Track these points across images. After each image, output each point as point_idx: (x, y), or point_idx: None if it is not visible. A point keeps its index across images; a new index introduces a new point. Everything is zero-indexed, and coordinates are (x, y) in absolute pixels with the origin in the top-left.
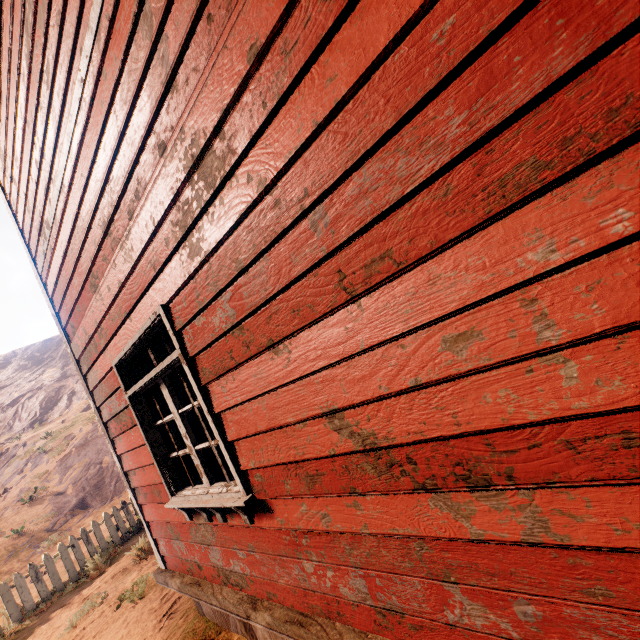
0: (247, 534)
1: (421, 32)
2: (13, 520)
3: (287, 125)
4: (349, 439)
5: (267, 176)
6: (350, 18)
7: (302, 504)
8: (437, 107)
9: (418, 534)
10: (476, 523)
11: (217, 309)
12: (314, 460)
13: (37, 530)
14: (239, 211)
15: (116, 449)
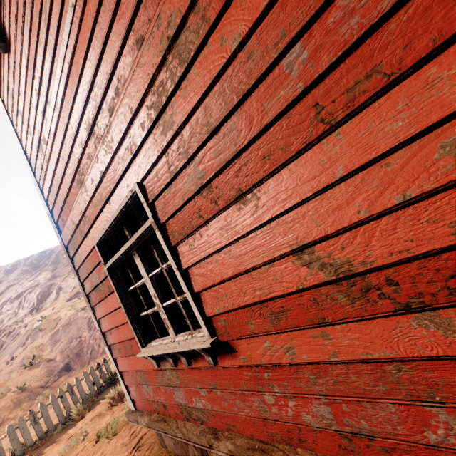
0: (209, 374)
1: None
2: (17, 380)
3: None
4: (319, 271)
5: (241, 31)
6: None
7: (265, 341)
8: None
9: (397, 356)
10: None
11: (187, 175)
12: (279, 298)
13: (34, 387)
14: (212, 75)
15: (96, 315)
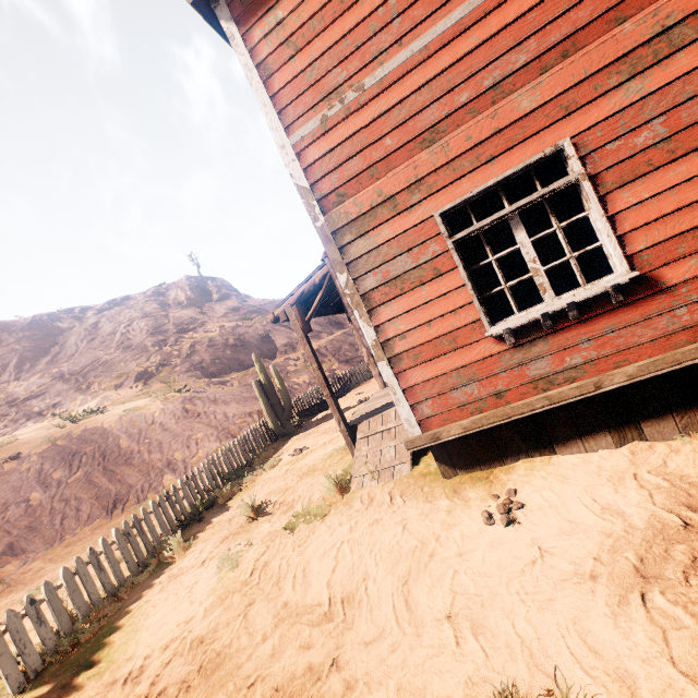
0: (605, 318)
1: None
2: None
3: None
4: None
5: None
6: None
7: (691, 259)
8: None
9: None
10: None
11: (643, 132)
12: None
13: None
14: None
15: (372, 321)
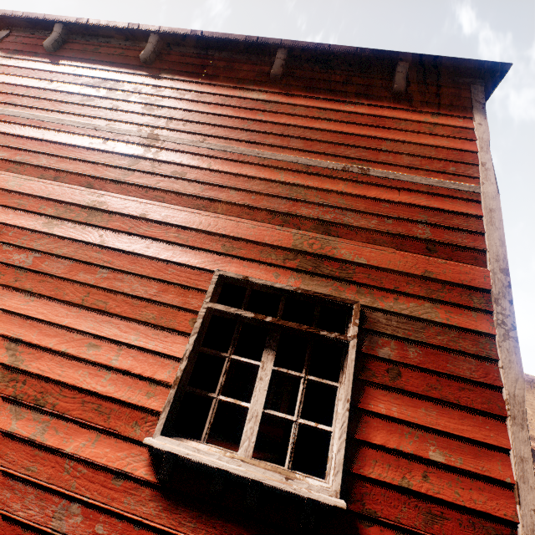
0: None
1: (170, 265)
2: None
3: (128, 240)
4: (9, 356)
5: (107, 243)
6: (165, 243)
7: None
8: (156, 283)
9: None
10: (19, 423)
11: (25, 253)
12: None
13: None
14: (85, 239)
15: None
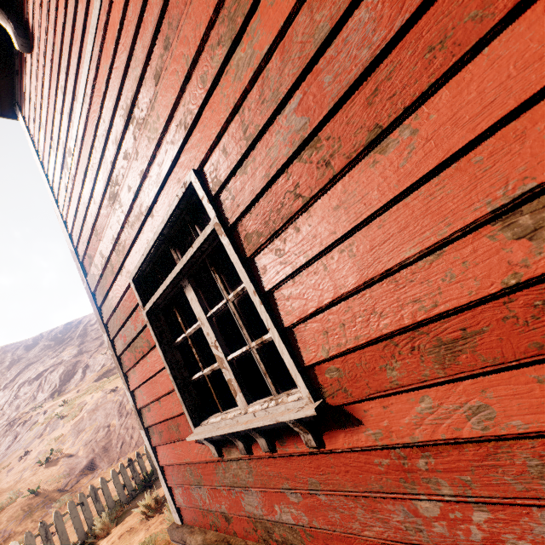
0: (306, 465)
1: None
2: (30, 481)
3: None
4: None
5: None
6: None
7: (421, 399)
8: None
9: None
10: None
11: (275, 134)
12: (456, 313)
13: (51, 490)
14: None
15: (129, 384)
